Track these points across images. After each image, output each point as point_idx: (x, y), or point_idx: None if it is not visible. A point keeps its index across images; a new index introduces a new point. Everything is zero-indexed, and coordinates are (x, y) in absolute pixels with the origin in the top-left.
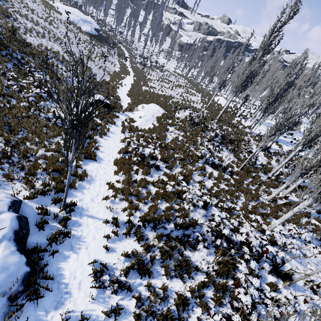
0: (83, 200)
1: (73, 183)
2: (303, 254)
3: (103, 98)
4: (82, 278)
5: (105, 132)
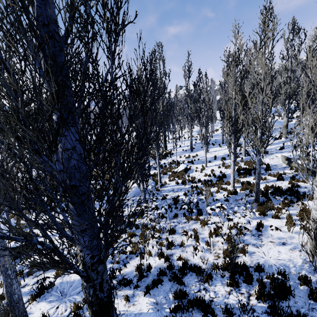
0: None
1: None
2: None
3: None
4: None
5: None
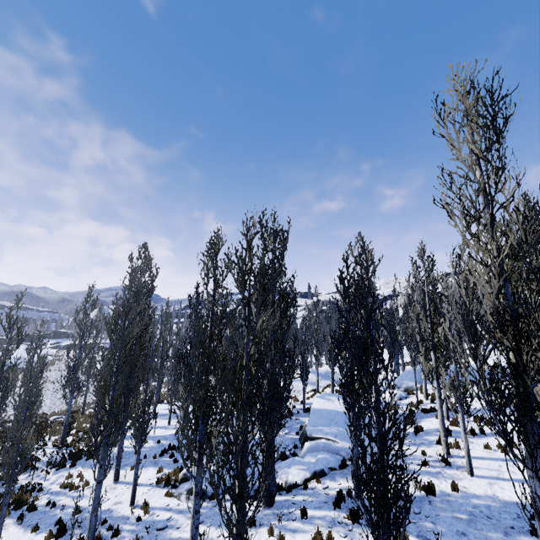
0: None
1: None
2: None
3: None
4: None
5: None
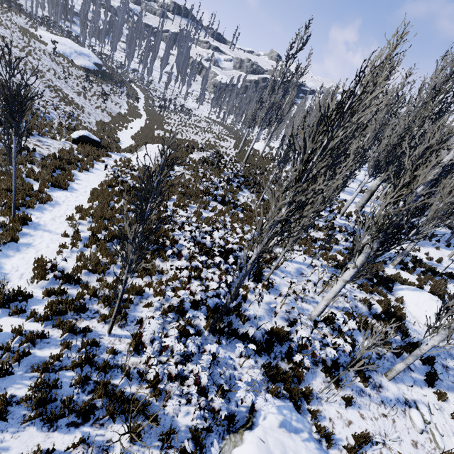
0: (41, 218)
1: (30, 201)
2: (303, 274)
3: (90, 135)
4: (25, 272)
5: (87, 167)
